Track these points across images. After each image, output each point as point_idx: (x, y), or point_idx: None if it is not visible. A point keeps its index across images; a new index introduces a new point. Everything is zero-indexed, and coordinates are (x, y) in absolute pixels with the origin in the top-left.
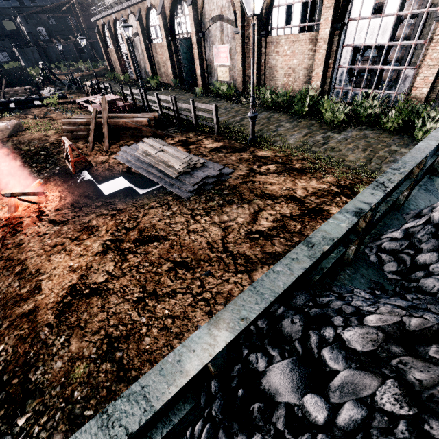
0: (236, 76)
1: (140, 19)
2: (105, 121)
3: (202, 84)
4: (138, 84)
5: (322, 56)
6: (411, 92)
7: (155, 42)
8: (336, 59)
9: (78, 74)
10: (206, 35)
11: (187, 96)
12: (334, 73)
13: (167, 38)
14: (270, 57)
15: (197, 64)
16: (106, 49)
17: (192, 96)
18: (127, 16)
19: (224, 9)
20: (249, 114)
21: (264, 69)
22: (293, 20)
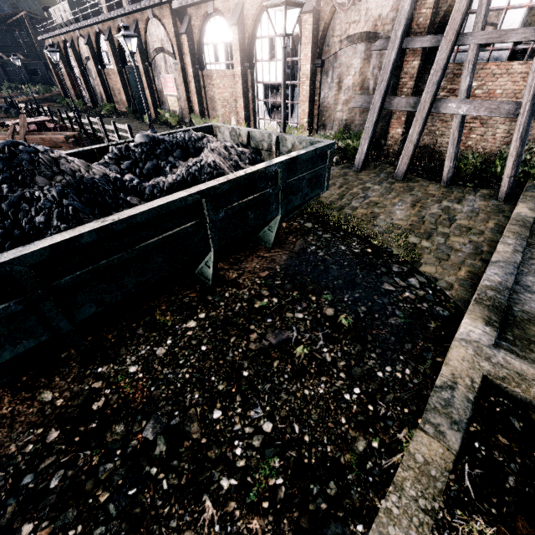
0: (184, 106)
1: (90, 43)
2: (22, 137)
3: (155, 113)
4: (92, 111)
5: (240, 90)
6: (299, 121)
7: (108, 68)
8: (255, 93)
9: (23, 98)
10: (153, 65)
11: (136, 123)
12: (256, 105)
13: (117, 64)
14: (209, 89)
15: (148, 93)
16: (58, 71)
17: (141, 123)
18: (77, 38)
19: (164, 42)
20: (148, 131)
21: (205, 100)
22: (220, 57)
